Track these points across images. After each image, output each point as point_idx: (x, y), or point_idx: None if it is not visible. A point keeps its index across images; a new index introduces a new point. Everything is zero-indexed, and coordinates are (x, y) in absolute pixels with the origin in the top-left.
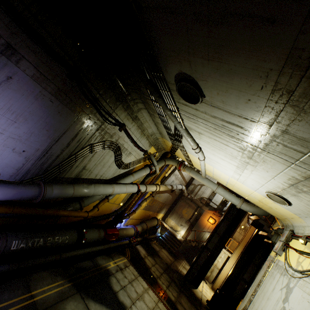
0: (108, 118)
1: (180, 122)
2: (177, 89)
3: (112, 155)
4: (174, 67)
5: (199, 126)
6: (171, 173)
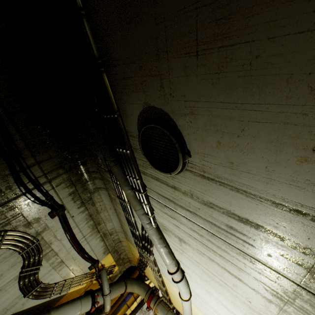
0: (31, 190)
1: (147, 213)
2: (141, 143)
3: (17, 263)
4: (135, 98)
5: (181, 225)
6: (137, 308)
